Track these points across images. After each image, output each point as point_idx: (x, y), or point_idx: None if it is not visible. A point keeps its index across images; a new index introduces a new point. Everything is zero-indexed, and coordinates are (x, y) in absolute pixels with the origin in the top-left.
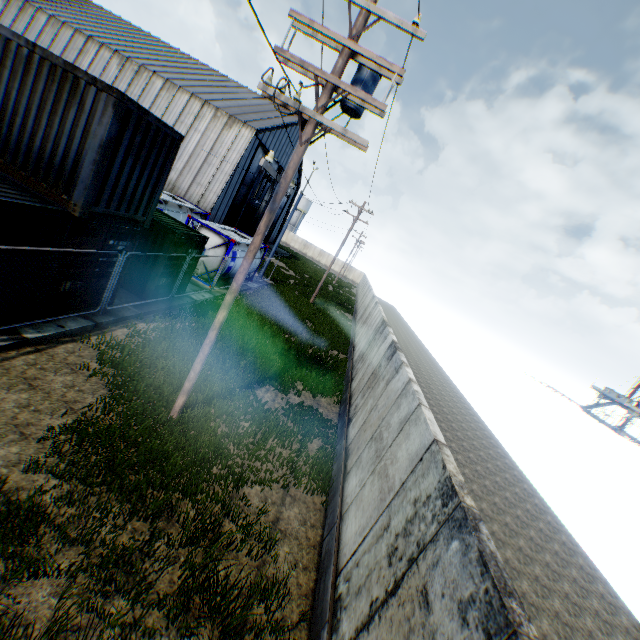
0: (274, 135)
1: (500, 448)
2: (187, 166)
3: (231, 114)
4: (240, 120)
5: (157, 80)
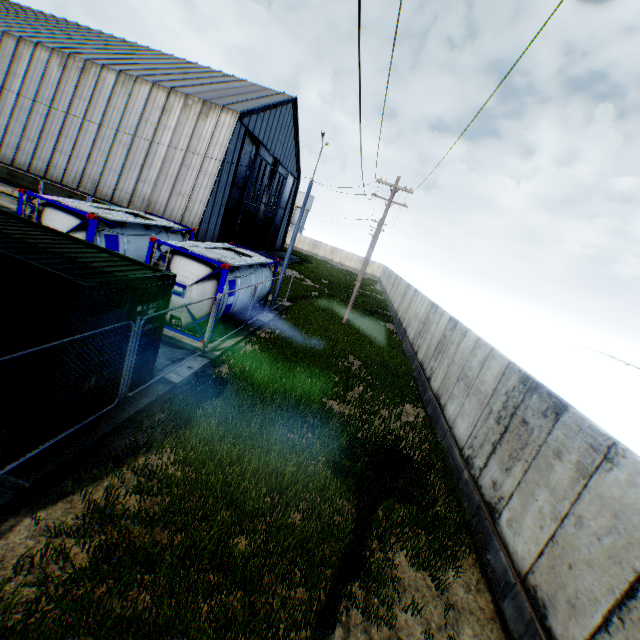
0: (262, 119)
1: None
2: (161, 174)
3: (205, 99)
4: (217, 104)
5: (108, 74)
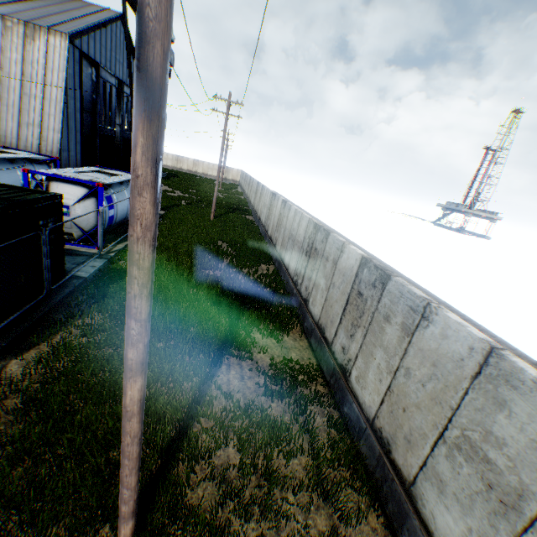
0: (94, 40)
1: (429, 294)
2: (2, 106)
3: (26, 20)
4: (42, 26)
5: None
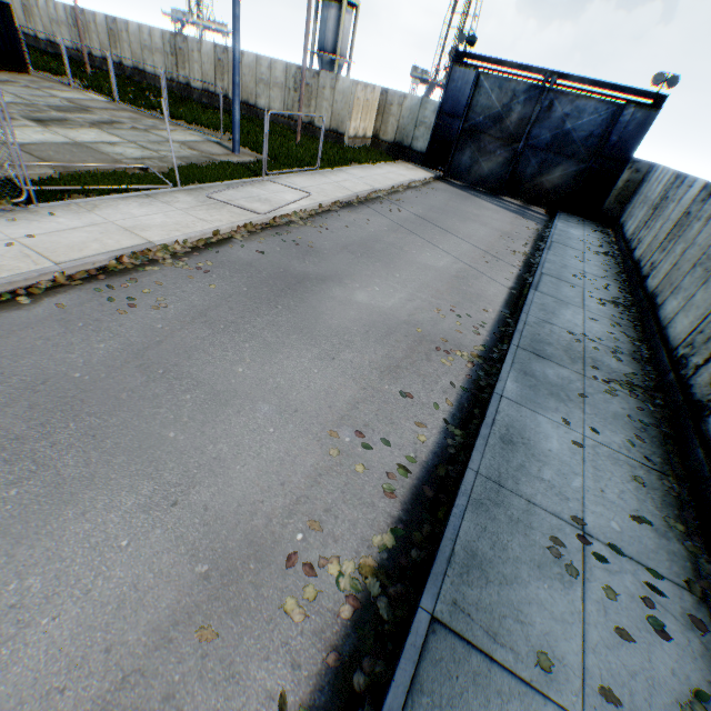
0: None
1: None
2: None
3: None
4: None
5: None
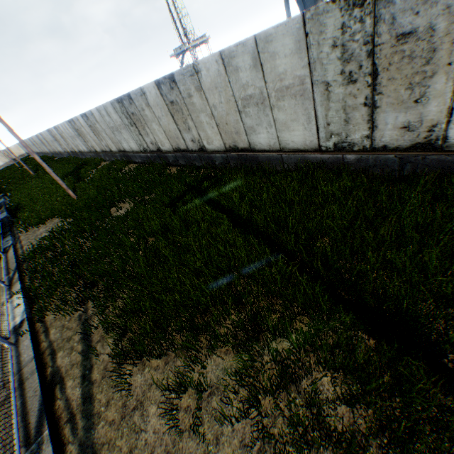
0: None
1: None
2: None
3: None
4: None
5: None
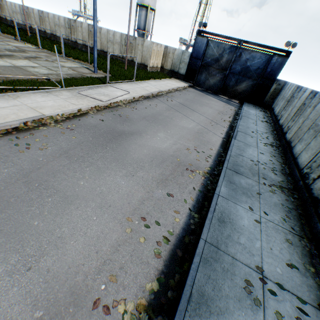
0: None
1: None
2: None
3: None
4: None
5: None
